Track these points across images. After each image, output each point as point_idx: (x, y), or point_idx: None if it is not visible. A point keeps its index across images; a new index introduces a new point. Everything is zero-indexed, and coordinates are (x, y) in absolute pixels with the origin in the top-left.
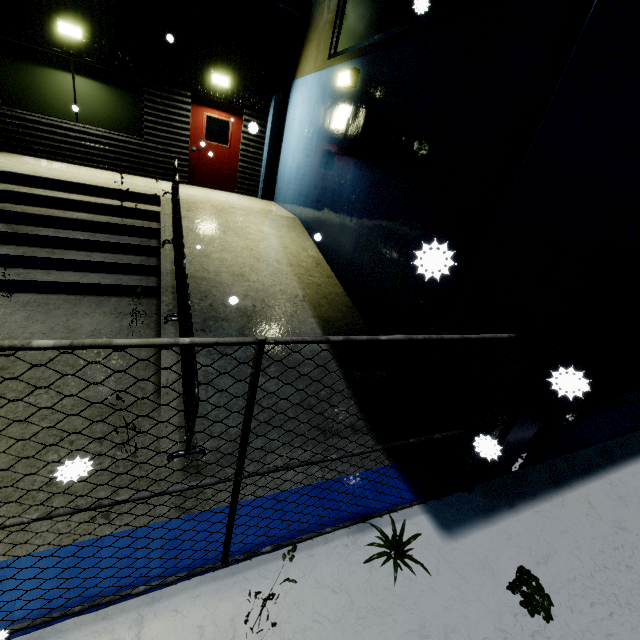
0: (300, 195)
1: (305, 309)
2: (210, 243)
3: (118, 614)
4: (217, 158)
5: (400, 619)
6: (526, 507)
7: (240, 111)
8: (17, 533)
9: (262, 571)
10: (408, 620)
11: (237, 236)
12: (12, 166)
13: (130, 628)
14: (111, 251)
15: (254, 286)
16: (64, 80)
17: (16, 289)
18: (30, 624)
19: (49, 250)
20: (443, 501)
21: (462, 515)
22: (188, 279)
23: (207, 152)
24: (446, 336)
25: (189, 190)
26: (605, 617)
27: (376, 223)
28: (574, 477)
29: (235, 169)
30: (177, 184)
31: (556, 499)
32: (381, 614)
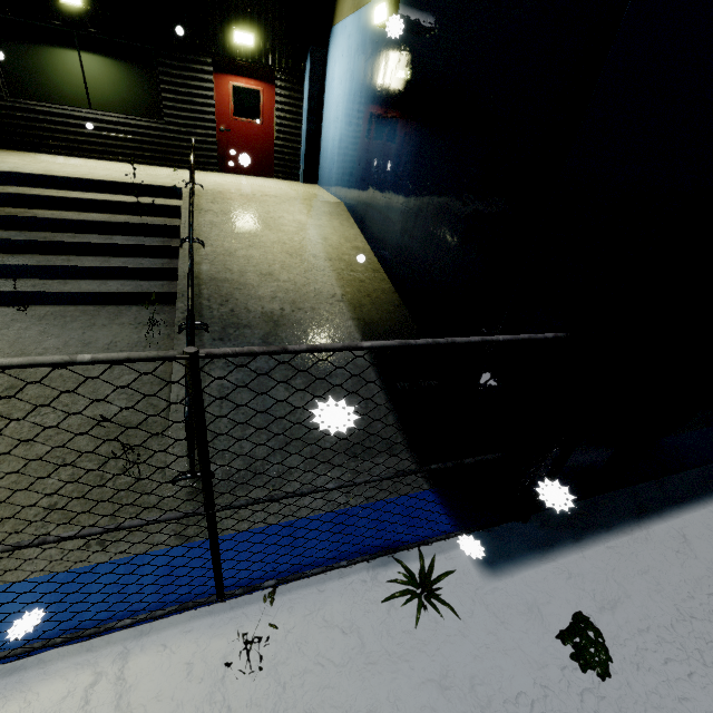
0: (344, 174)
1: (343, 310)
2: (236, 239)
3: (103, 646)
4: (249, 137)
5: (418, 666)
6: (596, 541)
7: (271, 76)
8: (10, 559)
9: (263, 607)
10: (428, 668)
11: (268, 229)
12: (24, 166)
13: (114, 662)
14: (131, 255)
15: (284, 286)
16: (70, 59)
17: (33, 302)
18: (11, 653)
19: (65, 257)
20: (490, 533)
21: (511, 549)
22: (208, 282)
23: (237, 131)
24: (459, 339)
25: (218, 179)
26: (682, 677)
27: (424, 200)
28: (667, 506)
29: (271, 149)
30: (190, 171)
31: (638, 532)
32: (396, 660)
